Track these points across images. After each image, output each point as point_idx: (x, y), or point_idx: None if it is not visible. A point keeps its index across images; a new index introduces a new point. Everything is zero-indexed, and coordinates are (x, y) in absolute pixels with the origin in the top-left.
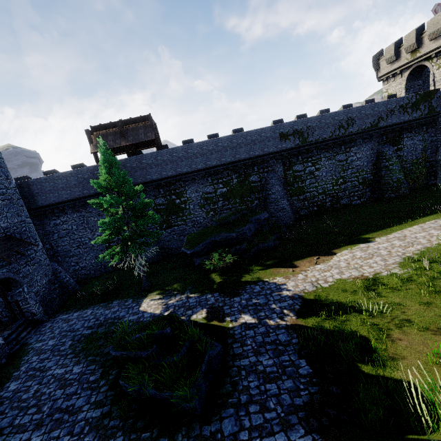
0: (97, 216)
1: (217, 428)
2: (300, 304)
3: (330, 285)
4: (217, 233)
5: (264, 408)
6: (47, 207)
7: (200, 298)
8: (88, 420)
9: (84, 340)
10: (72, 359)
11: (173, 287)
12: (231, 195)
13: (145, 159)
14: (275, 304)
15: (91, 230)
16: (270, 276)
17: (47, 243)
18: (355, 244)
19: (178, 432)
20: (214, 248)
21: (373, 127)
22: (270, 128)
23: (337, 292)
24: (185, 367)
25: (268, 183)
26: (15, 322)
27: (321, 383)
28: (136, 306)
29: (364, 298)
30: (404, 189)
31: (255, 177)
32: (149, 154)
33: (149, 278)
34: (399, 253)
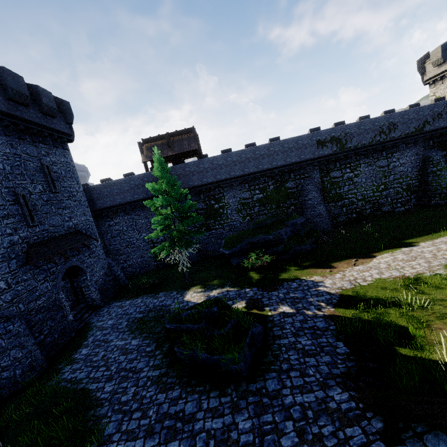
0: (144, 219)
1: (262, 386)
2: (337, 298)
3: (369, 284)
4: (254, 235)
5: (304, 374)
6: (104, 210)
7: (239, 291)
8: (149, 377)
9: (137, 321)
10: (129, 335)
11: (214, 283)
12: (267, 201)
13: (188, 167)
14: (313, 298)
15: (138, 231)
16: (307, 275)
17: (101, 242)
18: (397, 248)
19: (228, 387)
20: (251, 249)
21: (418, 132)
22: (307, 136)
23: (377, 290)
24: (232, 339)
25: (304, 189)
26: (79, 306)
27: (358, 360)
28: (180, 297)
29: (403, 290)
30: None
31: (291, 183)
32: (192, 162)
33: (190, 275)
34: (445, 256)
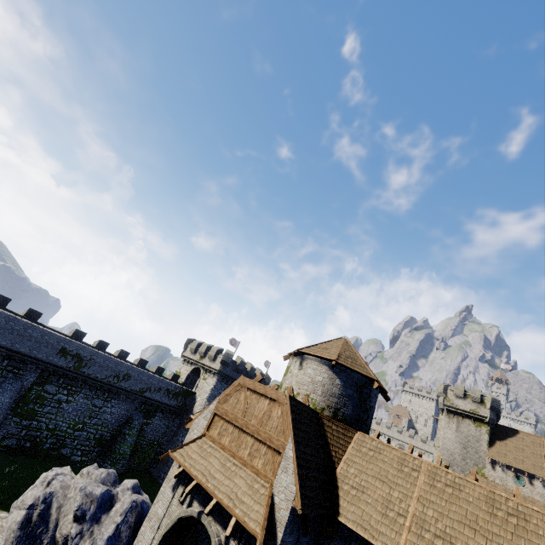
0: None
1: None
2: None
3: None
4: None
5: None
6: None
7: None
8: None
9: None
10: None
11: None
12: None
13: None
14: None
15: None
16: None
17: None
18: (1, 509)
19: None
20: None
21: (140, 393)
22: (59, 337)
23: None
24: None
25: (2, 386)
26: None
27: None
28: None
29: None
30: (122, 465)
31: None
32: None
33: None
34: None
